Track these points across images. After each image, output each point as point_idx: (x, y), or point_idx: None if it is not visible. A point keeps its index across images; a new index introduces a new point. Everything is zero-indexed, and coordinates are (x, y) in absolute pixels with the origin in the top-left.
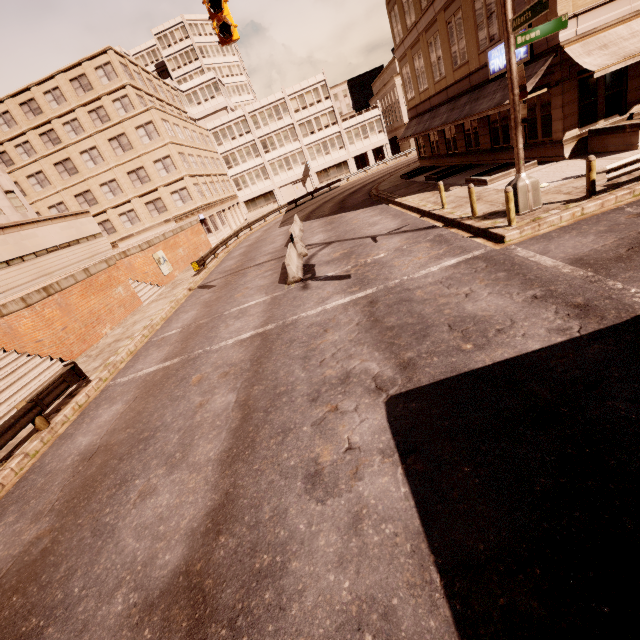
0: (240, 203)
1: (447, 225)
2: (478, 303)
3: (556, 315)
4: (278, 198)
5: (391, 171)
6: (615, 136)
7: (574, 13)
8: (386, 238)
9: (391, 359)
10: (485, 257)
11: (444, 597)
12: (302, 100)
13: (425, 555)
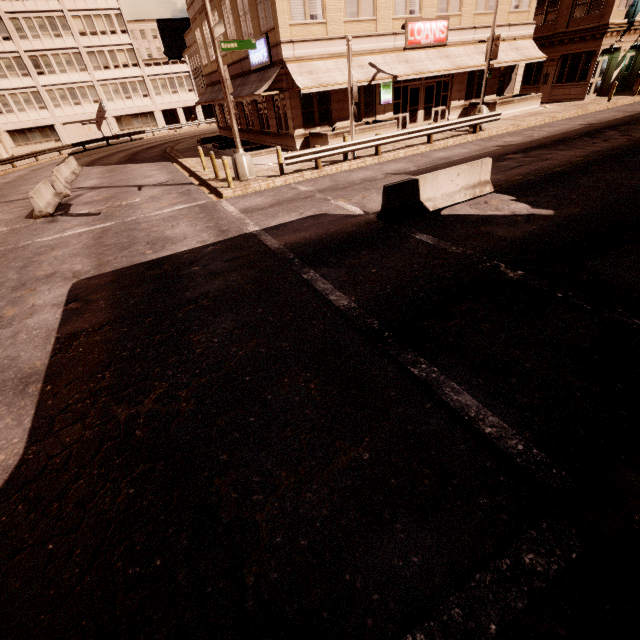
0: (1, 131)
1: (201, 184)
2: (175, 230)
3: (208, 235)
4: (62, 136)
5: (197, 134)
6: (320, 140)
7: (291, 39)
8: (150, 188)
9: (95, 262)
10: (203, 205)
11: (53, 345)
12: (90, 23)
13: (52, 335)
